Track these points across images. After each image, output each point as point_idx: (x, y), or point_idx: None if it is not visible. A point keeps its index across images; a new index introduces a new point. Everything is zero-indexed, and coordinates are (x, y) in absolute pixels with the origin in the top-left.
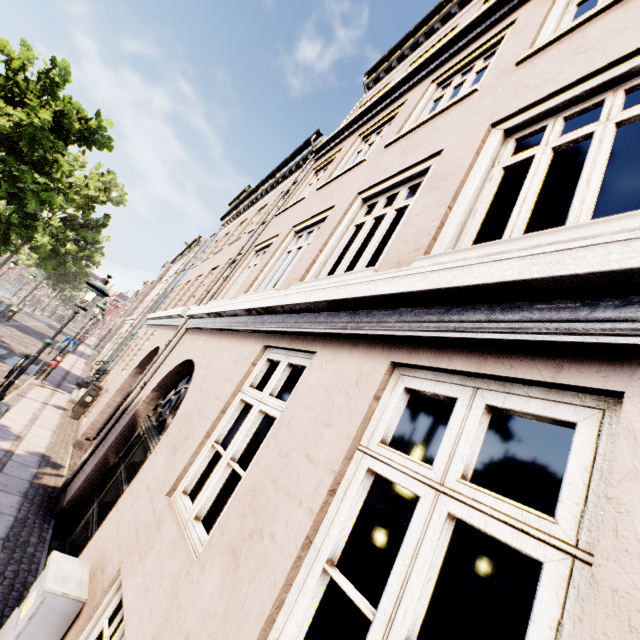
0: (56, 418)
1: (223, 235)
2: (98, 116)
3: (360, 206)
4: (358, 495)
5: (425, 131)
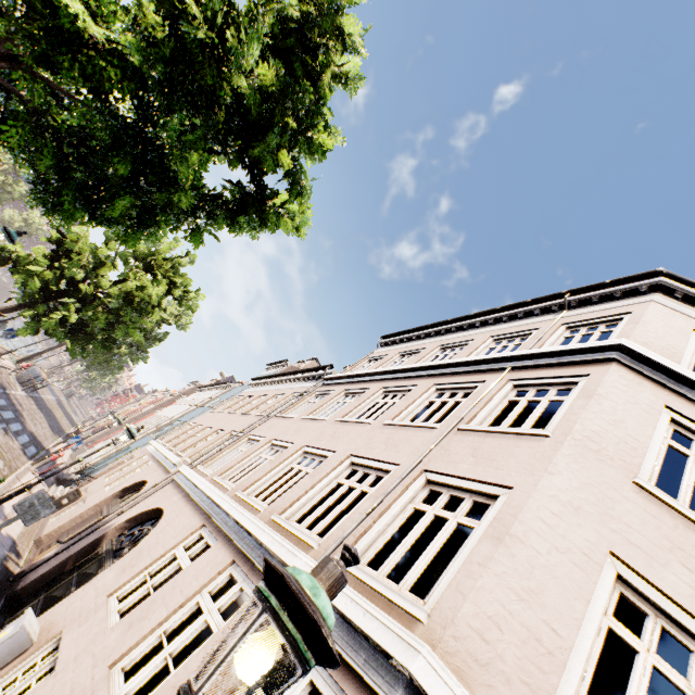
0: None
1: (246, 395)
2: (198, 290)
3: (301, 454)
4: (189, 610)
5: (347, 429)
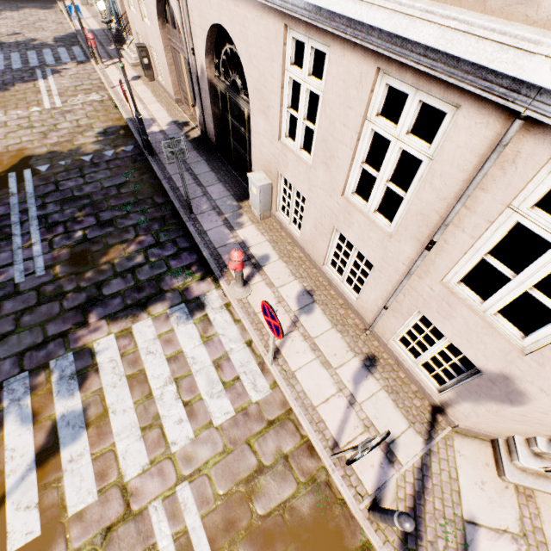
0: (146, 90)
1: None
2: None
3: None
4: (369, 140)
5: None
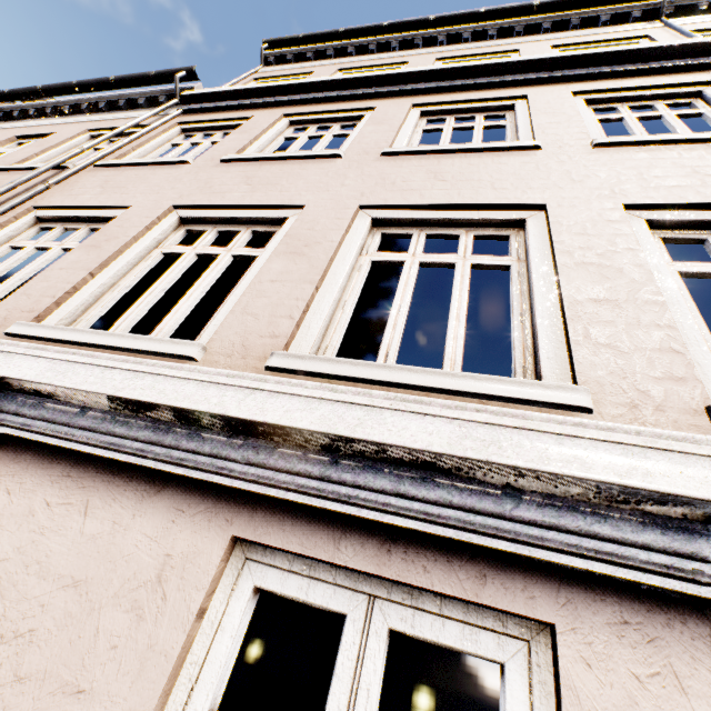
0: None
1: None
2: None
3: (369, 229)
4: None
5: (468, 164)
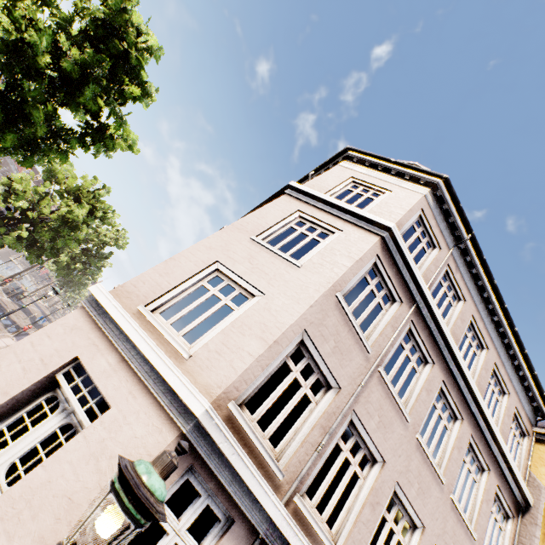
0: None
1: None
2: (114, 212)
3: None
4: None
5: None
